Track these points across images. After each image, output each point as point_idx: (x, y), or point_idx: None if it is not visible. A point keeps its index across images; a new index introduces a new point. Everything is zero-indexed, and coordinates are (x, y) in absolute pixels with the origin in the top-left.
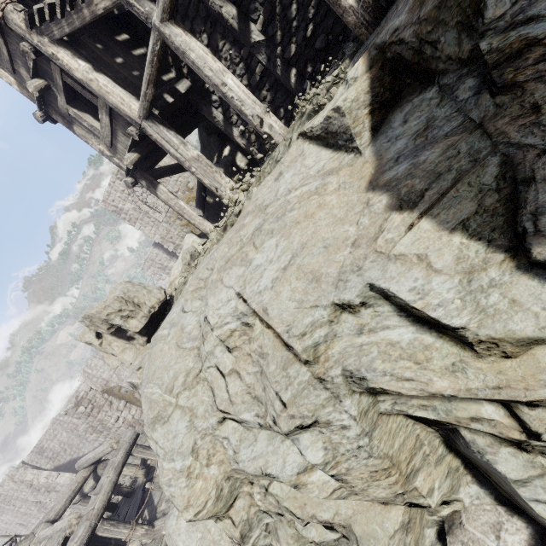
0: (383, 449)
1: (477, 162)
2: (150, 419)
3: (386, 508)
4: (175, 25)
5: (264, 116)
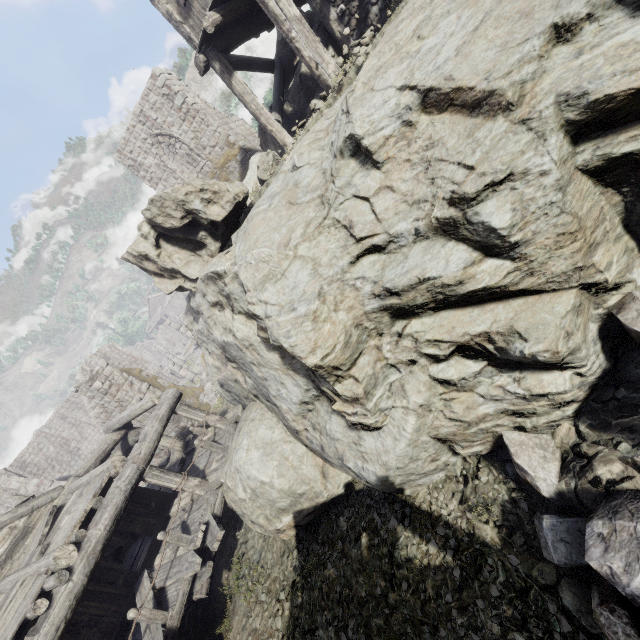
0: (574, 207)
1: None
2: (258, 280)
3: (556, 294)
4: None
5: None
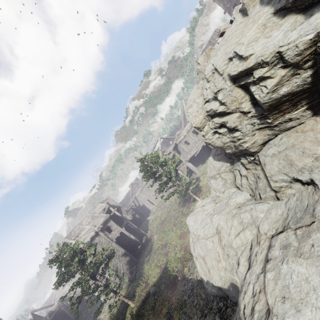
0: None
1: None
2: None
3: None
4: None
5: None
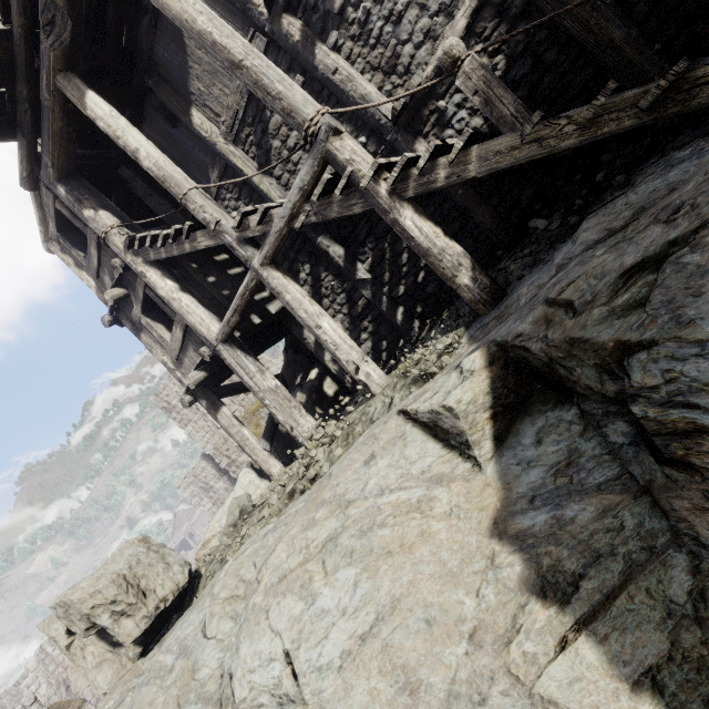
0: None
1: (653, 553)
2: None
3: None
4: (275, 269)
5: (360, 363)
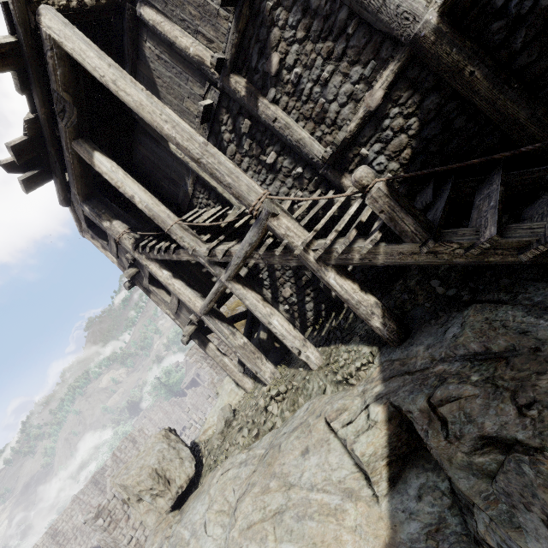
0: None
1: None
2: None
3: None
4: (236, 282)
5: (302, 348)
